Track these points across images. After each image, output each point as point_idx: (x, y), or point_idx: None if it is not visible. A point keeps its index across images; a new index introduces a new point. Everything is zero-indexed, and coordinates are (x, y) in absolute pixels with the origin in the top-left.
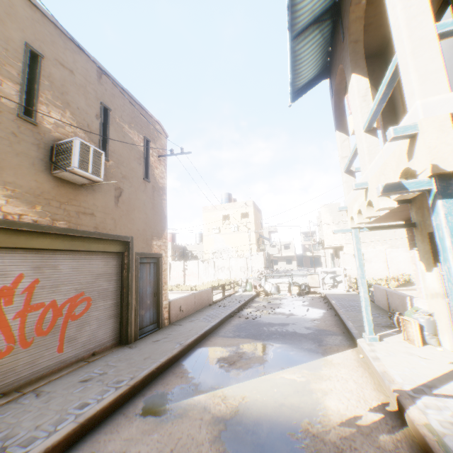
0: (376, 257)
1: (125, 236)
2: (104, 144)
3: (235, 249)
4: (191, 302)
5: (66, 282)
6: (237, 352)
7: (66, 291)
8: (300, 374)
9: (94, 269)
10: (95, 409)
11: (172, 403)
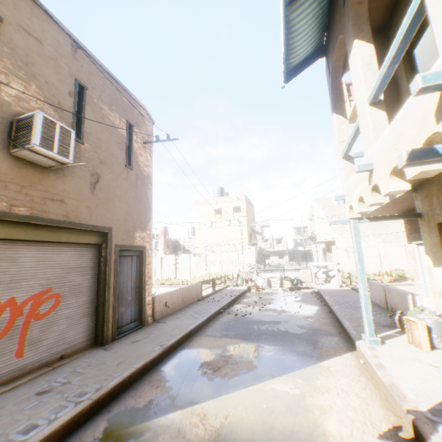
0: (369, 252)
1: (102, 226)
2: (79, 125)
3: (227, 243)
4: (178, 298)
5: (28, 277)
6: (223, 355)
7: (29, 287)
8: (293, 385)
9: (65, 262)
10: (42, 434)
11: (140, 424)
